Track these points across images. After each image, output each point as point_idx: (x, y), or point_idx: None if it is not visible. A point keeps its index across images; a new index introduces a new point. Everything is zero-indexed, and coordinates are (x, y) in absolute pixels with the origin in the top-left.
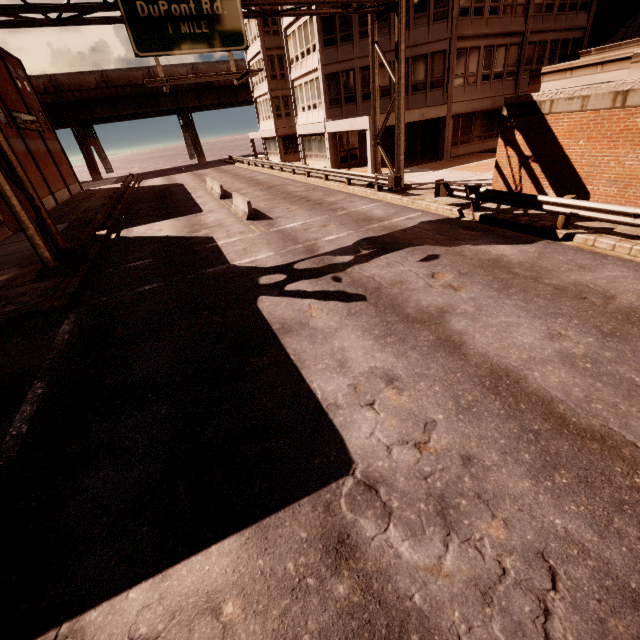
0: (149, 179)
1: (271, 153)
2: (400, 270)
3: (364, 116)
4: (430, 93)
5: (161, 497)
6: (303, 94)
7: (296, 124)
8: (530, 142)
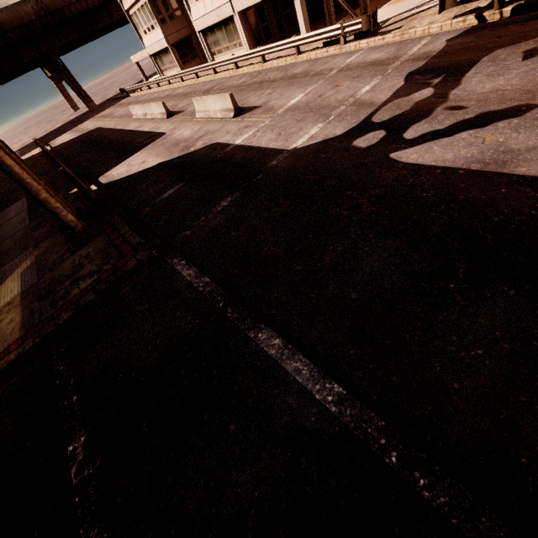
0: (55, 139)
1: (166, 69)
2: (519, 73)
3: None
4: None
5: None
6: None
7: (192, 20)
8: None
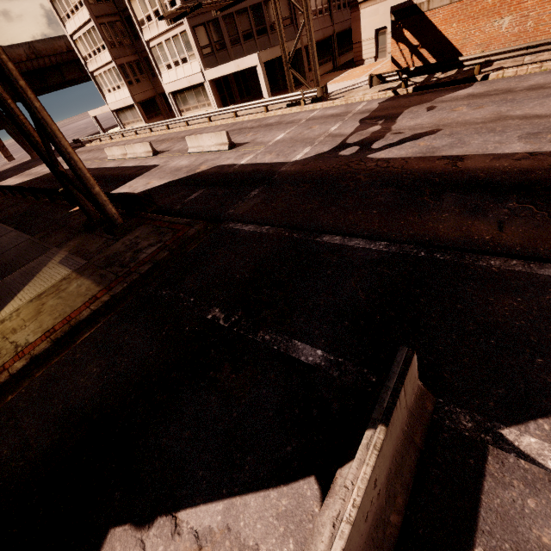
0: None
1: (129, 123)
2: (427, 117)
3: (252, 54)
4: (285, 30)
5: (544, 198)
6: (165, 52)
7: (162, 83)
8: (416, 35)
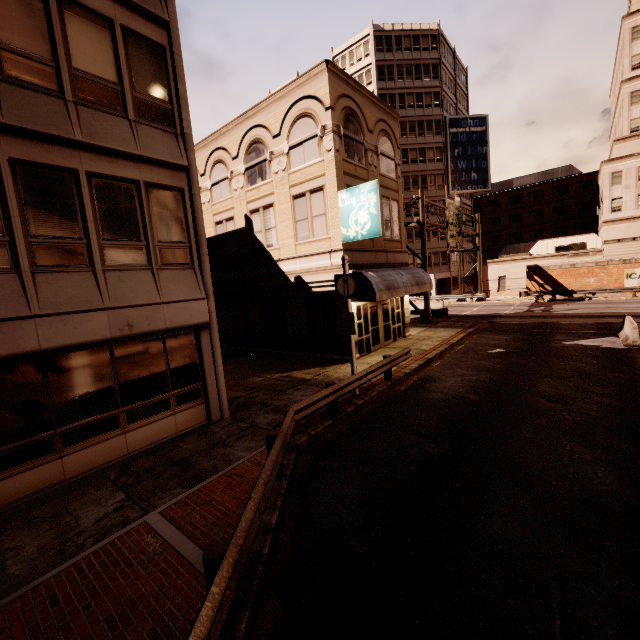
0: None
1: None
2: (570, 306)
3: (430, 274)
4: (442, 267)
5: None
6: None
7: None
8: (542, 279)
